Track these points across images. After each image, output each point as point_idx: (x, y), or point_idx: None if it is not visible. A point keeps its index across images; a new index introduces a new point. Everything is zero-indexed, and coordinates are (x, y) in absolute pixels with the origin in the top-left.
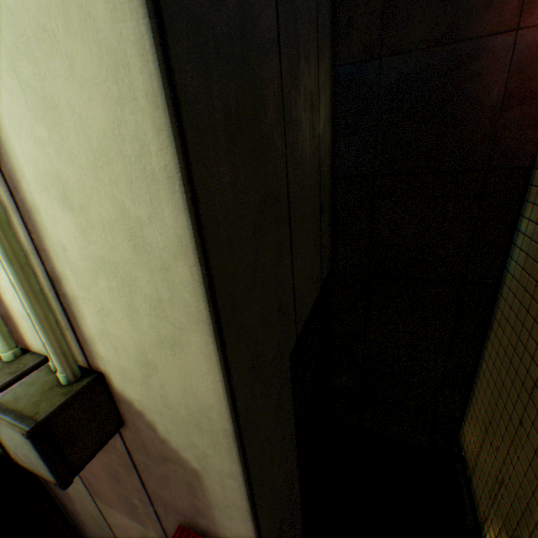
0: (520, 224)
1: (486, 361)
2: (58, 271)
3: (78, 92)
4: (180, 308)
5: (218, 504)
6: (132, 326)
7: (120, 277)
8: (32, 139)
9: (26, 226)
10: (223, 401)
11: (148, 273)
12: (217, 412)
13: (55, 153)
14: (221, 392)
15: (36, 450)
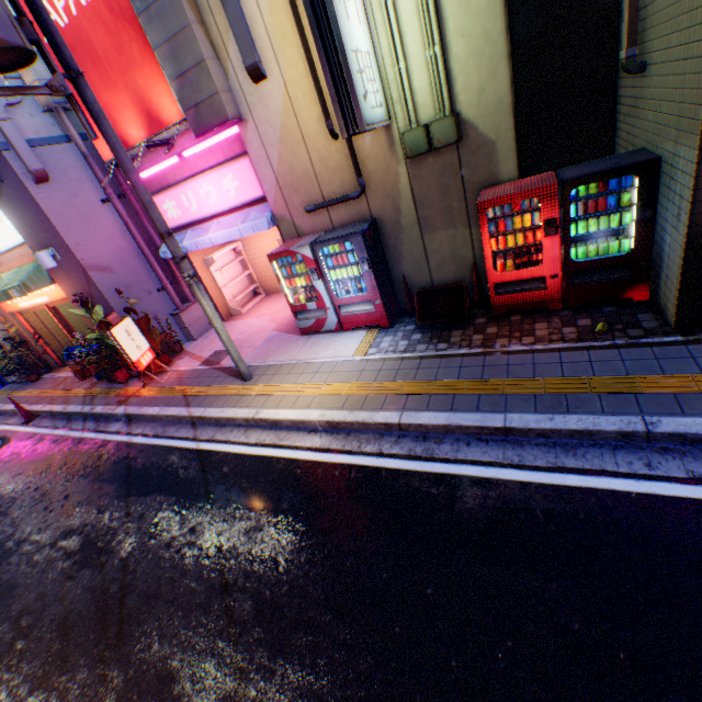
0: (619, 39)
1: (616, 136)
2: (450, 69)
3: (477, 0)
4: (497, 57)
5: (501, 159)
6: (477, 77)
7: (477, 57)
8: (456, 20)
9: (442, 55)
10: (508, 90)
11: (488, 49)
12: (505, 98)
13: (464, 21)
14: (508, 86)
15: (454, 124)
